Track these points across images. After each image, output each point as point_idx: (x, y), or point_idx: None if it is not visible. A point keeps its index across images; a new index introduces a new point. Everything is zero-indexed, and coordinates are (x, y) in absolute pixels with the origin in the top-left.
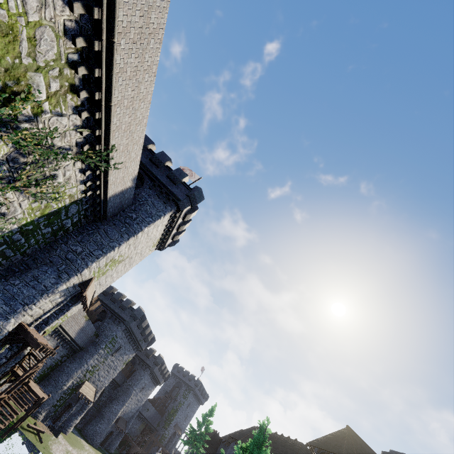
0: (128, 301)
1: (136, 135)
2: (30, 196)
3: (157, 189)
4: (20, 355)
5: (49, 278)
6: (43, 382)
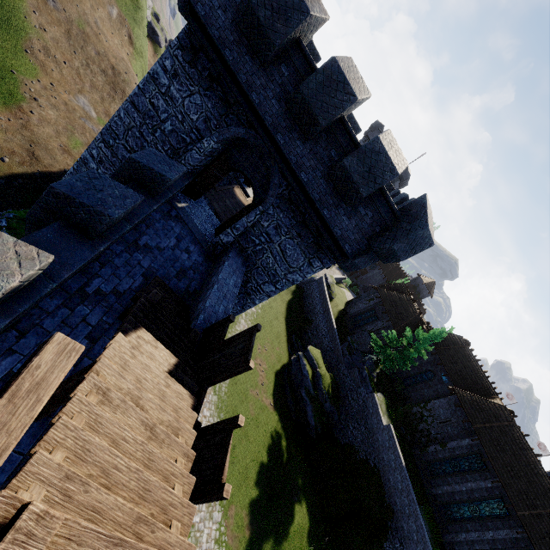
0: (380, 161)
1: None
2: None
3: None
4: None
5: None
6: None
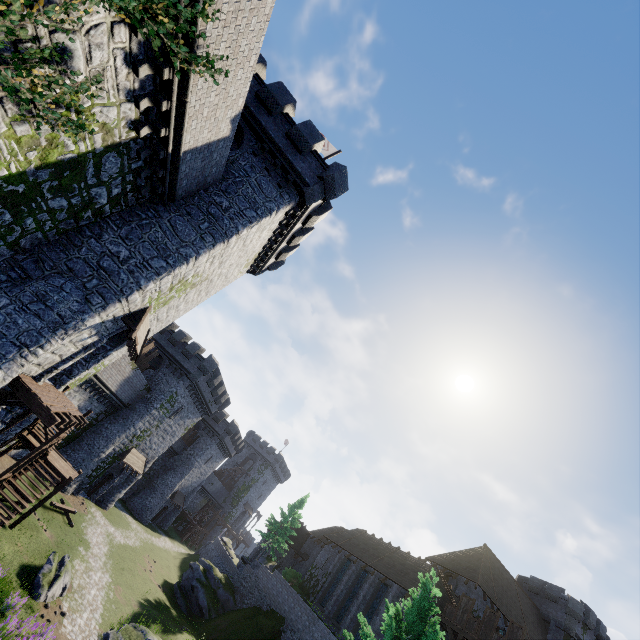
0: (195, 345)
1: None
2: (7, 101)
3: (266, 158)
4: (30, 418)
5: (67, 301)
6: (72, 445)
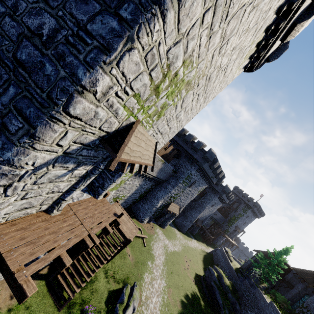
0: (199, 143)
1: None
2: None
3: None
4: None
5: None
6: (143, 200)
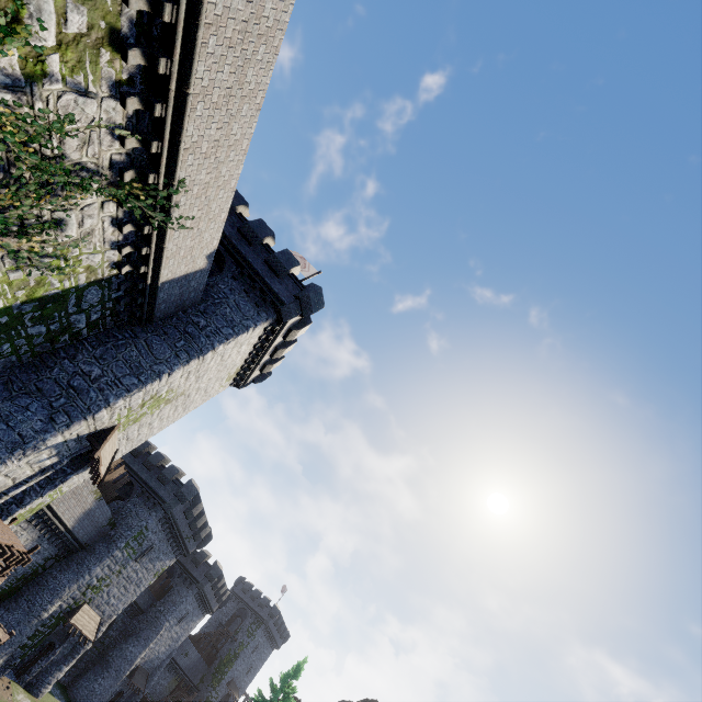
0: (174, 468)
1: (226, 169)
2: (7, 257)
3: (245, 281)
4: None
5: (31, 420)
6: (7, 603)
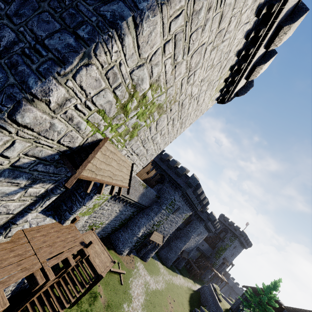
0: (182, 168)
1: None
2: None
3: None
4: None
5: None
6: (123, 228)
